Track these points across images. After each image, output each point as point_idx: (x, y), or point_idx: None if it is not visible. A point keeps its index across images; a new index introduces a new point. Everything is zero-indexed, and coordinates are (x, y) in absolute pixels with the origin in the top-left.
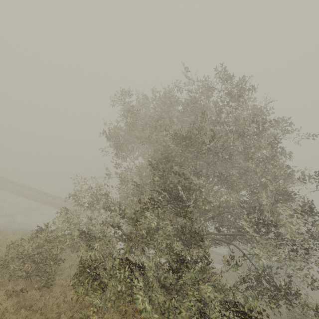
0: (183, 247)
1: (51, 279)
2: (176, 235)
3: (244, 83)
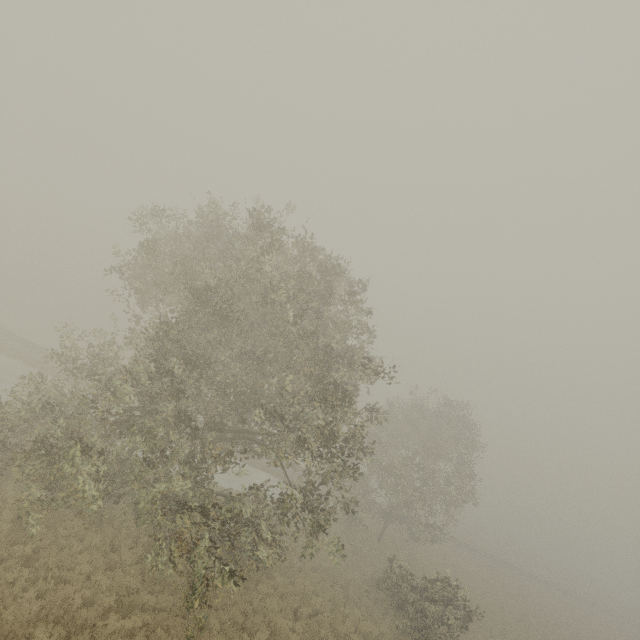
0: (179, 438)
1: (5, 472)
2: (174, 422)
3: (277, 235)
